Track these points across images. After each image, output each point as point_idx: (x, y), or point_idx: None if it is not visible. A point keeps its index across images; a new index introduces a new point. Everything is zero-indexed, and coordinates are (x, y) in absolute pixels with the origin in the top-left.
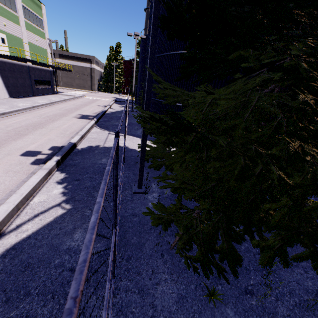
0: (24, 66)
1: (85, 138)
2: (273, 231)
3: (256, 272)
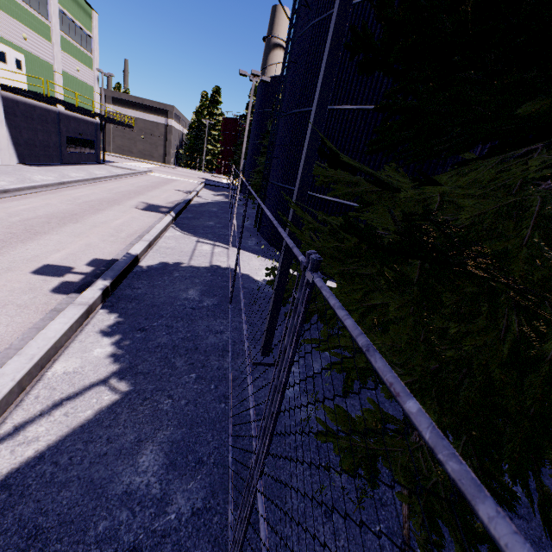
0: (50, 112)
1: (155, 247)
2: None
3: None
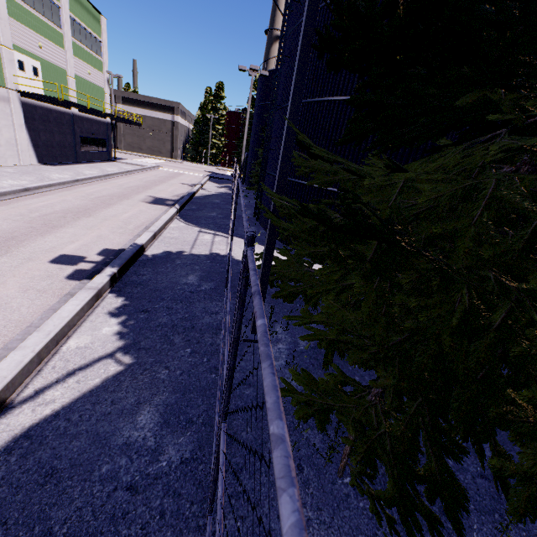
0: (65, 114)
1: (160, 237)
2: (503, 431)
3: (481, 515)
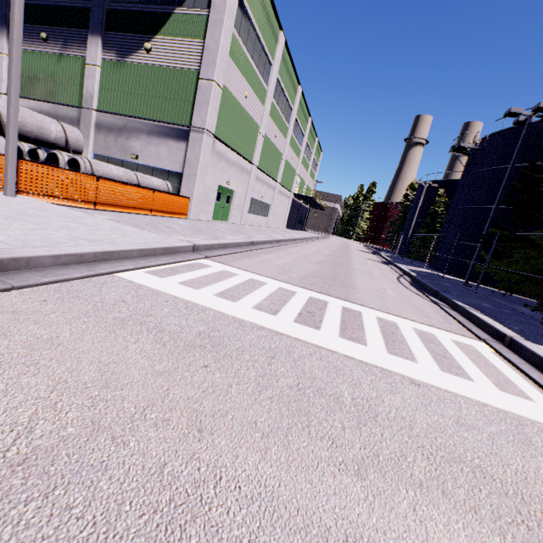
0: (298, 203)
1: None
2: None
3: None
